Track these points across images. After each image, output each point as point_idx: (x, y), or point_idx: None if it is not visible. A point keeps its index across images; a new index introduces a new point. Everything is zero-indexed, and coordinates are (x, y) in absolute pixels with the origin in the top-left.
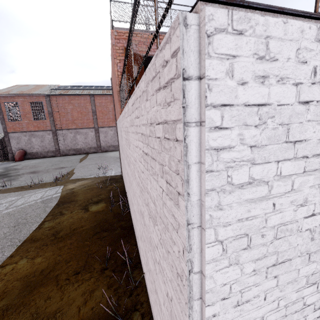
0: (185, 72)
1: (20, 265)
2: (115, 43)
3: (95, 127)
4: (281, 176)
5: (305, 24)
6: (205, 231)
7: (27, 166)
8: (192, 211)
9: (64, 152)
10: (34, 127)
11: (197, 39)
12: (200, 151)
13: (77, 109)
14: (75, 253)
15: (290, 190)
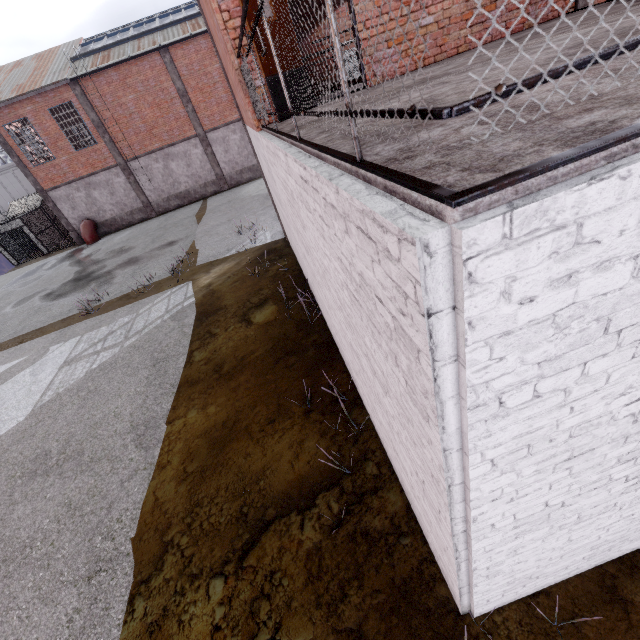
0: (431, 309)
1: (191, 419)
2: None
3: (199, 133)
4: (589, 376)
5: None
6: (469, 458)
7: (112, 252)
8: (450, 439)
9: (161, 206)
10: (85, 167)
11: (448, 261)
12: (458, 383)
13: (147, 99)
14: (259, 395)
15: (602, 386)
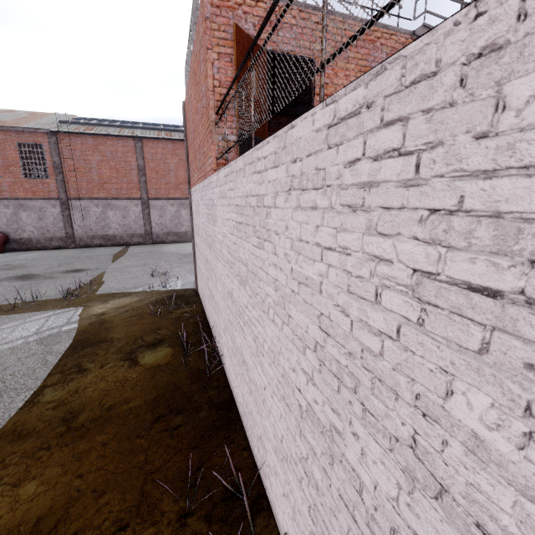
0: None
1: None
2: (212, 16)
3: (143, 197)
4: None
5: None
6: None
7: (9, 265)
8: None
9: (83, 240)
10: (26, 192)
11: None
12: None
13: (110, 163)
14: (116, 471)
15: None
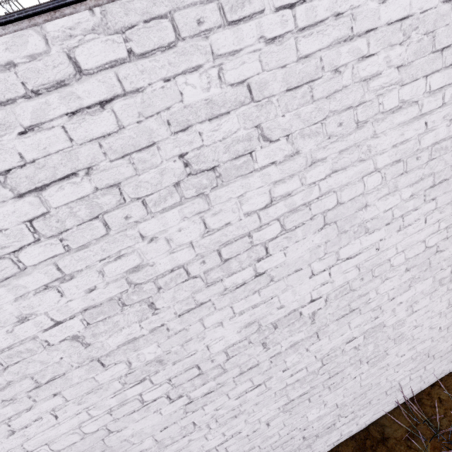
0: None
1: None
2: None
3: None
4: None
5: None
6: None
7: None
8: None
9: None
10: None
11: None
12: None
13: None
14: None
15: None
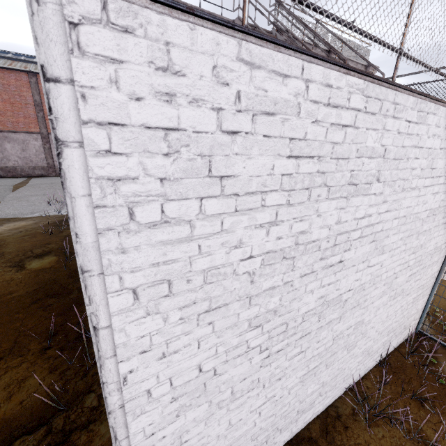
0: (47, 71)
1: None
2: None
3: (42, 132)
4: (207, 215)
5: (222, 36)
6: (105, 279)
7: None
8: (88, 255)
9: None
10: None
11: (61, 25)
12: (89, 181)
13: (3, 96)
14: None
15: (220, 231)
